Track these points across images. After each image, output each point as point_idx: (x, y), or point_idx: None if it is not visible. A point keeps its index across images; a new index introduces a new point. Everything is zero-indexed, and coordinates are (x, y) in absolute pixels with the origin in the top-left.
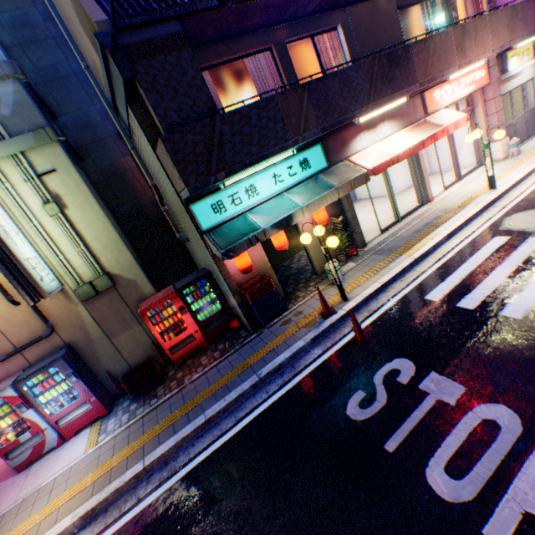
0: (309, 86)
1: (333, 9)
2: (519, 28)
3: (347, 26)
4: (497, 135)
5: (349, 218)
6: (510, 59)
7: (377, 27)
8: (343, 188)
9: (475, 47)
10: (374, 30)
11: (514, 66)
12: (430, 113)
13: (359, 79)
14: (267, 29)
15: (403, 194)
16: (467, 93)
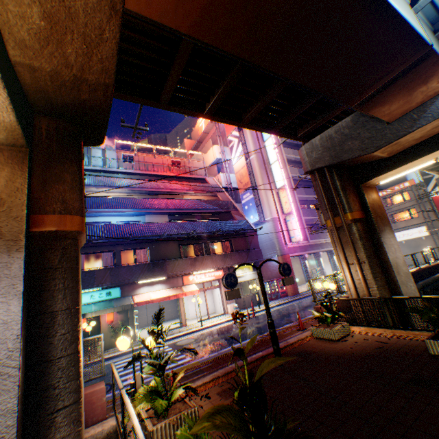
0: (113, 268)
1: (147, 242)
2: (230, 261)
3: (152, 247)
4: (199, 301)
5: (130, 323)
6: (238, 269)
7: (167, 249)
8: (119, 307)
9: (202, 264)
10: (166, 250)
11: (240, 272)
12: (186, 284)
13: (137, 269)
14: (115, 245)
15: (191, 319)
16: (210, 279)
